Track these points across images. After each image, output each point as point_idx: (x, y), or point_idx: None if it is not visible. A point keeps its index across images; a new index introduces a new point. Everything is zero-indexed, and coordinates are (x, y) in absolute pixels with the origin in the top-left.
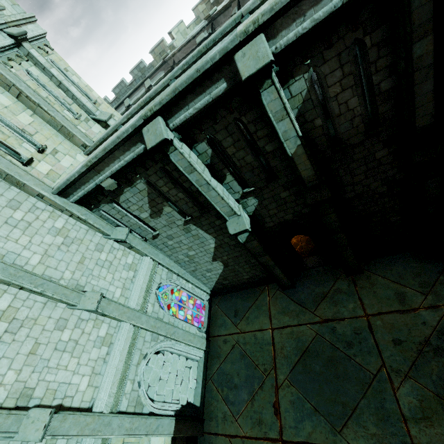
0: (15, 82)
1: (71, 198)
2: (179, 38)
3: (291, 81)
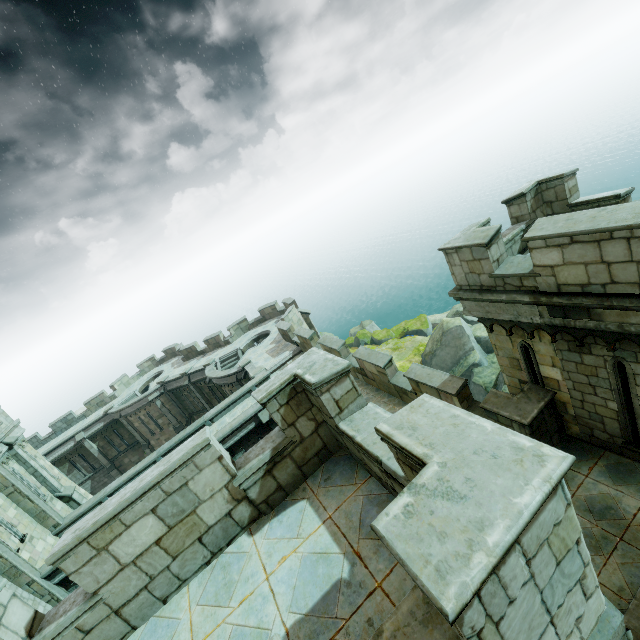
0: (15, 482)
1: (56, 578)
2: (122, 388)
3: (236, 455)
